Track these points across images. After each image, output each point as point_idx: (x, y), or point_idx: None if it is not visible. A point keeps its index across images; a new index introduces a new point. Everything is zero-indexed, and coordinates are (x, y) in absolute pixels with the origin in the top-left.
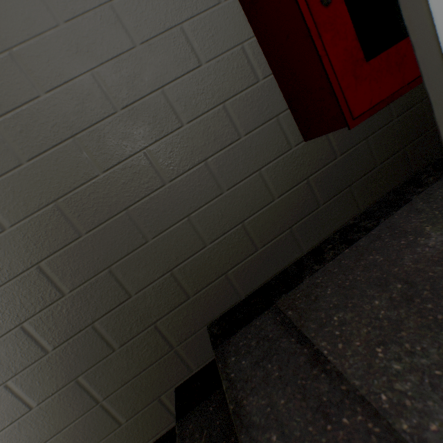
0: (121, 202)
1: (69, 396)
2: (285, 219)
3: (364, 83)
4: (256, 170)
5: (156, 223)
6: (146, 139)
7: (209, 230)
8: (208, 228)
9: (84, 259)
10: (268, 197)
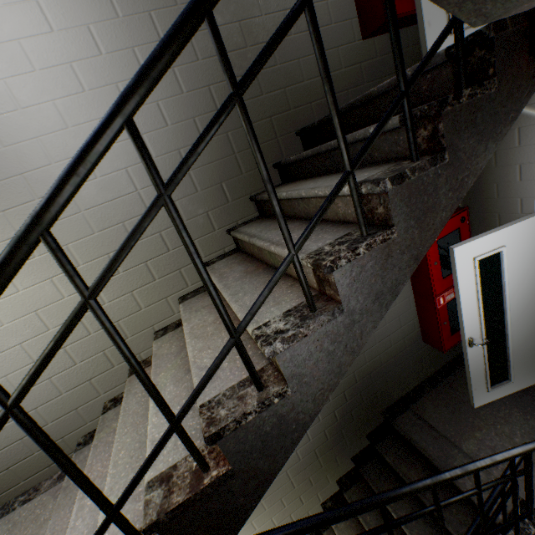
0: (269, 36)
1: (221, 142)
2: (345, 84)
3: (396, 2)
4: (336, 47)
5: (283, 57)
6: (287, 5)
7: (307, 72)
8: (307, 71)
9: (245, 61)
10: (339, 66)
